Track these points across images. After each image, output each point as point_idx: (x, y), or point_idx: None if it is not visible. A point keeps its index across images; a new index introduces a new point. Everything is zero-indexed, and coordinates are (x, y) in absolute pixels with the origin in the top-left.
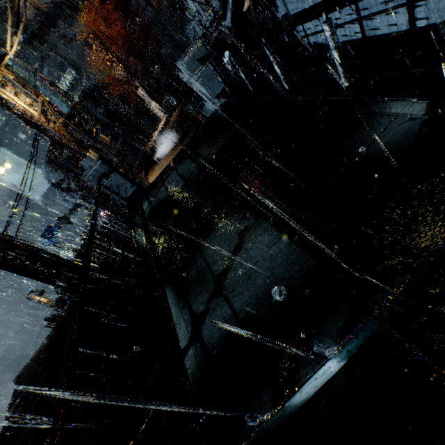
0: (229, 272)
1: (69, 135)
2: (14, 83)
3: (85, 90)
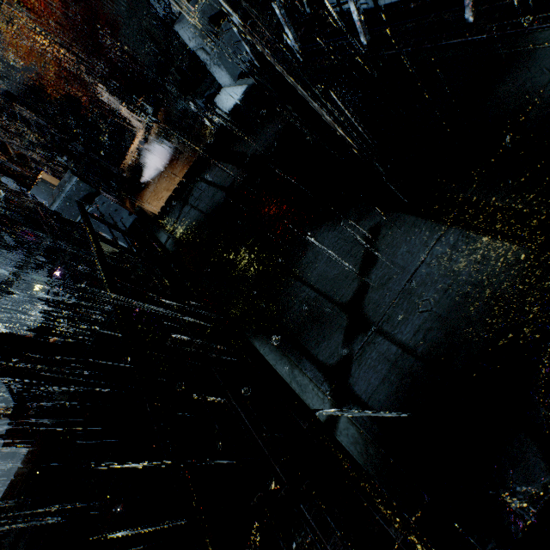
0: (368, 294)
1: (2, 151)
2: None
3: (5, 95)
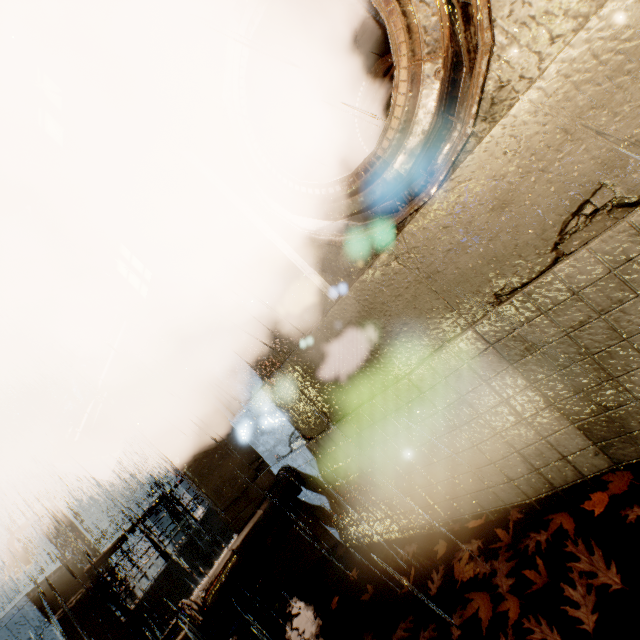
0: None
1: None
2: None
3: None
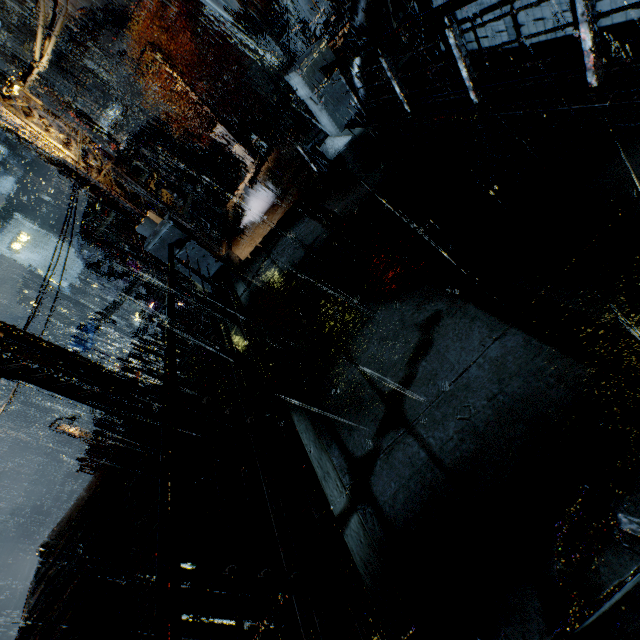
0: (411, 388)
1: (120, 189)
2: (43, 111)
3: (137, 131)
